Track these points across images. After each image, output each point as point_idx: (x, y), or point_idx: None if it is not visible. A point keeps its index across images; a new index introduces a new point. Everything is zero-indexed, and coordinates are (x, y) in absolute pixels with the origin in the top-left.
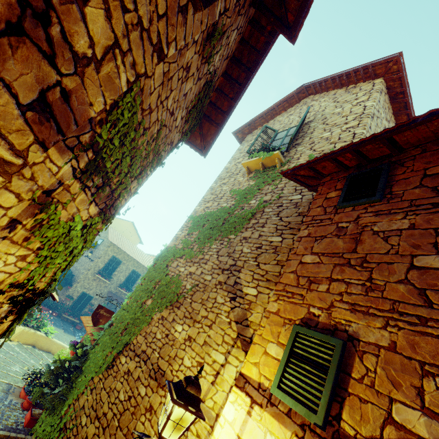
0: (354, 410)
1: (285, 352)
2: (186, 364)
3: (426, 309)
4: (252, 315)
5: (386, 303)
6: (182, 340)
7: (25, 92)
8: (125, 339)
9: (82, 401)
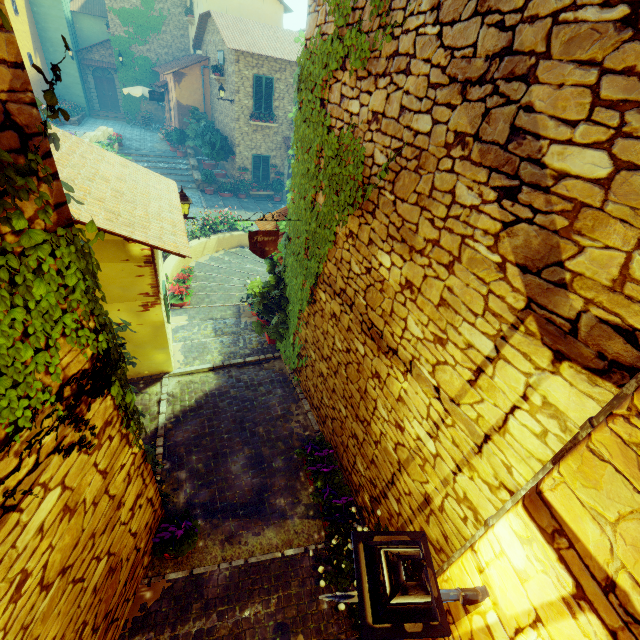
0: None
1: None
2: (413, 332)
3: None
4: (580, 255)
5: None
6: (396, 286)
7: None
8: (311, 268)
9: (303, 334)
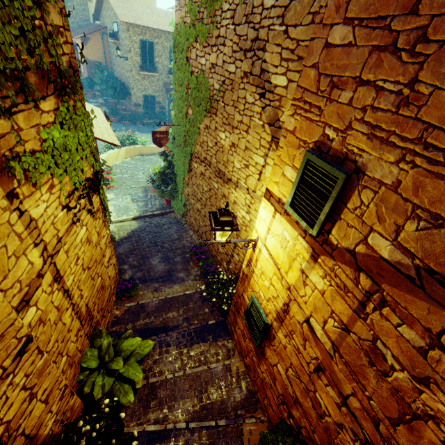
0: (341, 230)
1: (296, 178)
2: (236, 167)
3: None
4: (283, 115)
5: (416, 128)
6: (228, 147)
7: None
8: (188, 150)
9: (186, 192)
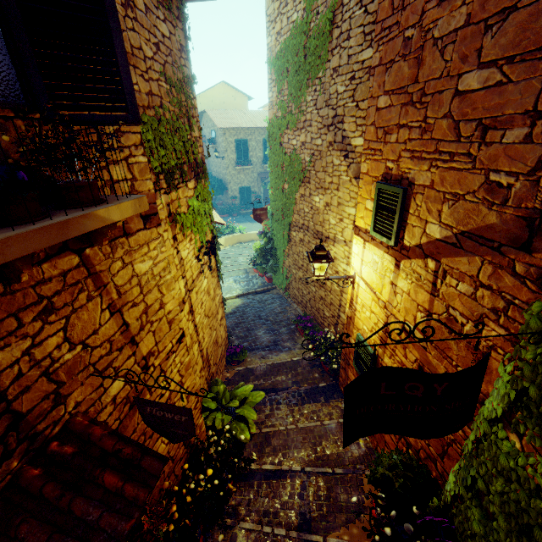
0: (410, 232)
1: (373, 206)
2: (332, 223)
3: (456, 144)
4: None
5: (432, 145)
6: (323, 208)
7: (140, 225)
8: (286, 221)
9: (287, 263)
